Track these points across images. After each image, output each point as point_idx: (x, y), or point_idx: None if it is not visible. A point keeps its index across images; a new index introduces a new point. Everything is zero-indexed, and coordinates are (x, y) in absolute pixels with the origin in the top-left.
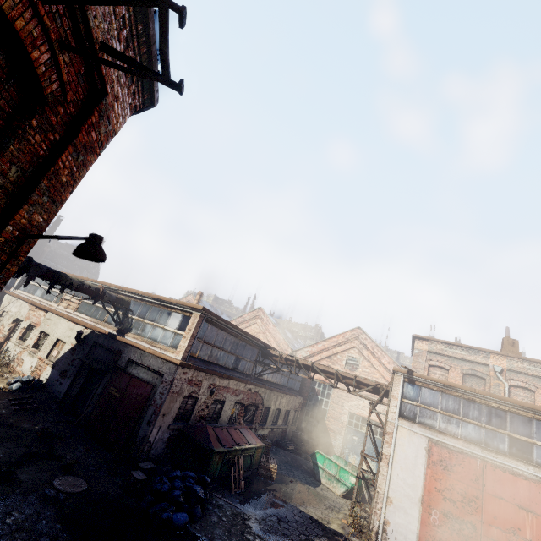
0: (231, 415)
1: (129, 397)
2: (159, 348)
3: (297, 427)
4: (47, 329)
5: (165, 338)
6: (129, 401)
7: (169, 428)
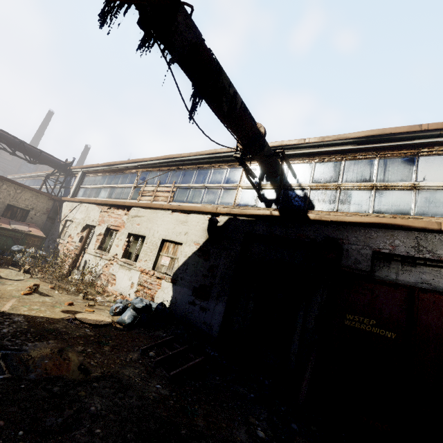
0: None
1: None
2: None
3: None
4: (138, 229)
5: (438, 204)
6: None
7: None
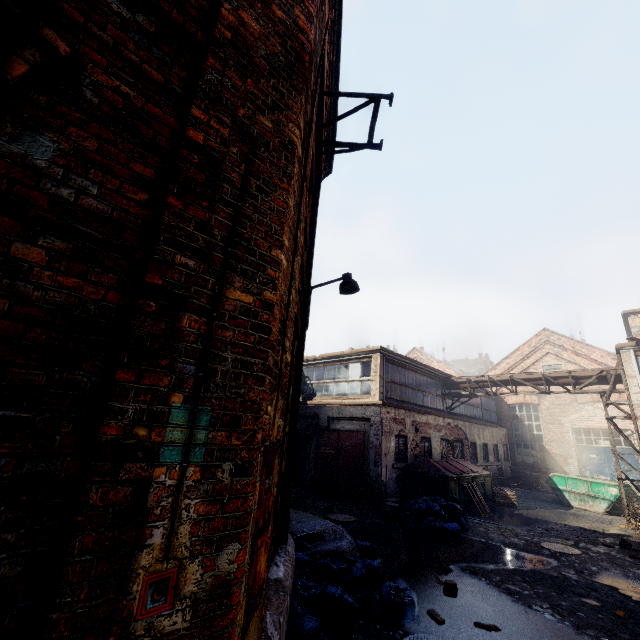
0: (440, 453)
1: (345, 449)
2: (352, 399)
3: (512, 463)
4: None
5: (353, 389)
6: (346, 452)
7: (393, 467)
